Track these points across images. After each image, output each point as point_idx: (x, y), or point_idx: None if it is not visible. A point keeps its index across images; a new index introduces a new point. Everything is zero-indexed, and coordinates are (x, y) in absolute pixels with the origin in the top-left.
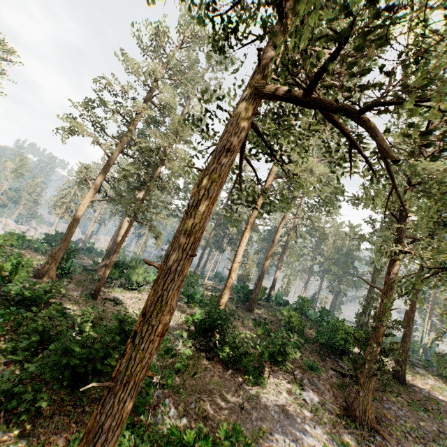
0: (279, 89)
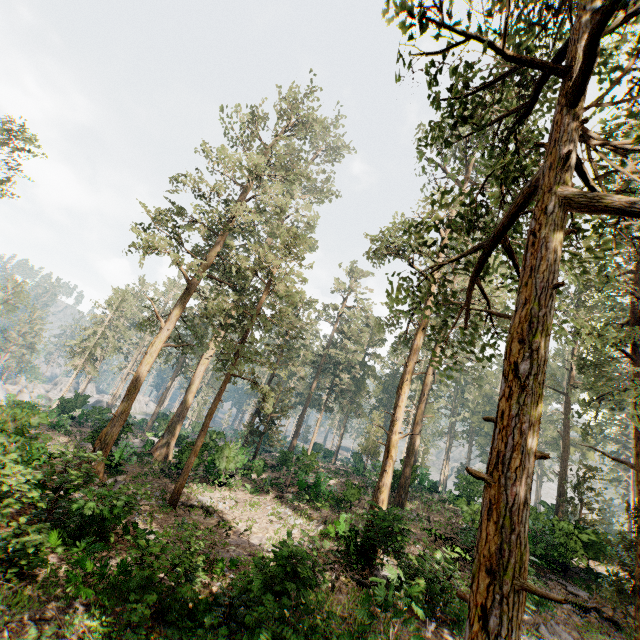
0: (610, 200)
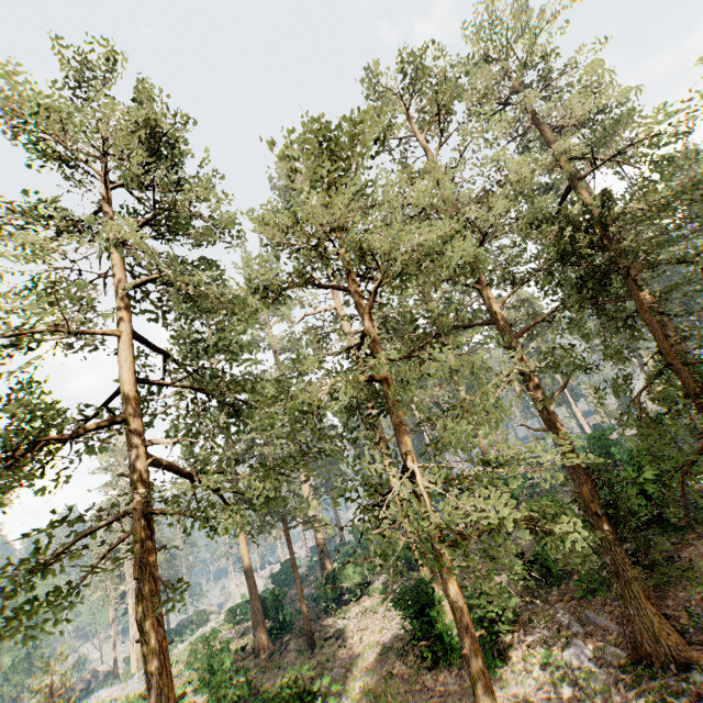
0: None
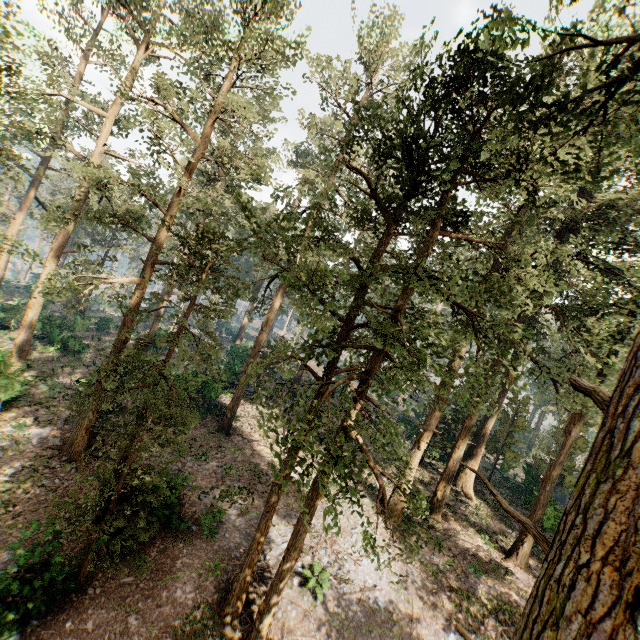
0: None
